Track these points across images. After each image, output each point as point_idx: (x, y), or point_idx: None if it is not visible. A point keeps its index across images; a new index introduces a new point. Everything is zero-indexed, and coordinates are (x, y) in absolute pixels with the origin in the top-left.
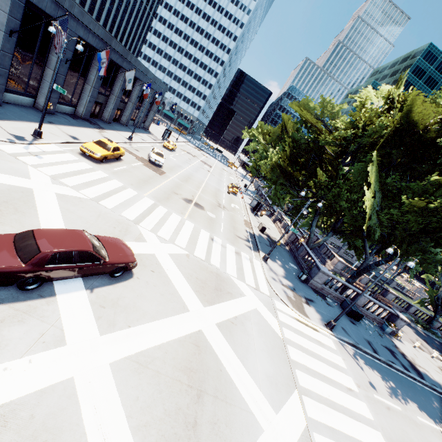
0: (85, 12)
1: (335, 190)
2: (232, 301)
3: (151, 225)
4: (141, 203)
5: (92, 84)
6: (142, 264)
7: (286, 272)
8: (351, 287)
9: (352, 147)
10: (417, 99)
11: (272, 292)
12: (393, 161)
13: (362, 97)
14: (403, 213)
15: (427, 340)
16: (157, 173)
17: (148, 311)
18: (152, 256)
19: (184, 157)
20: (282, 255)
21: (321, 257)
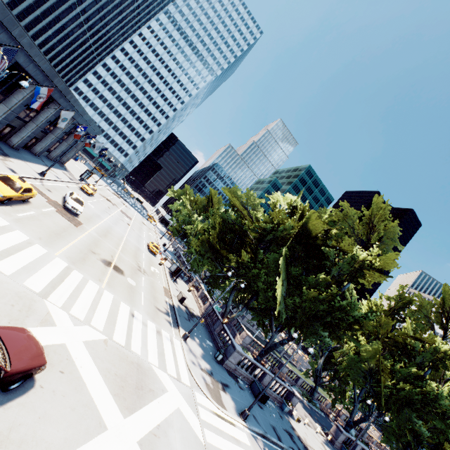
0: (36, 45)
1: (254, 272)
2: (154, 402)
3: (63, 299)
4: (52, 266)
5: (11, 107)
6: (48, 363)
7: (204, 352)
8: (259, 366)
9: (269, 237)
10: (312, 215)
11: (192, 381)
12: (295, 254)
13: (275, 197)
14: (303, 301)
15: (311, 413)
16: (73, 224)
17: (54, 441)
18: (63, 347)
19: (103, 205)
20: (199, 331)
21: (231, 330)
